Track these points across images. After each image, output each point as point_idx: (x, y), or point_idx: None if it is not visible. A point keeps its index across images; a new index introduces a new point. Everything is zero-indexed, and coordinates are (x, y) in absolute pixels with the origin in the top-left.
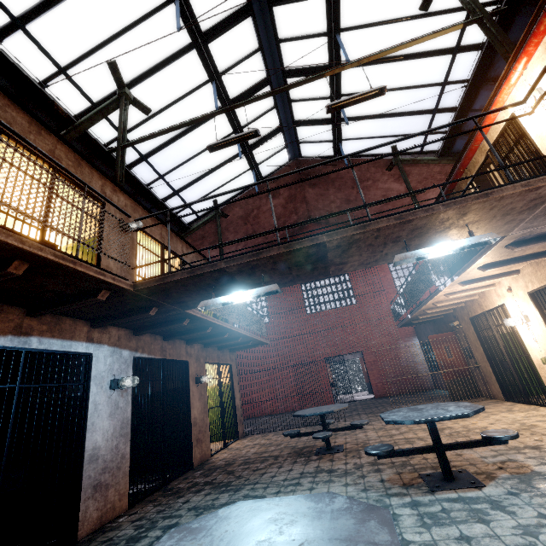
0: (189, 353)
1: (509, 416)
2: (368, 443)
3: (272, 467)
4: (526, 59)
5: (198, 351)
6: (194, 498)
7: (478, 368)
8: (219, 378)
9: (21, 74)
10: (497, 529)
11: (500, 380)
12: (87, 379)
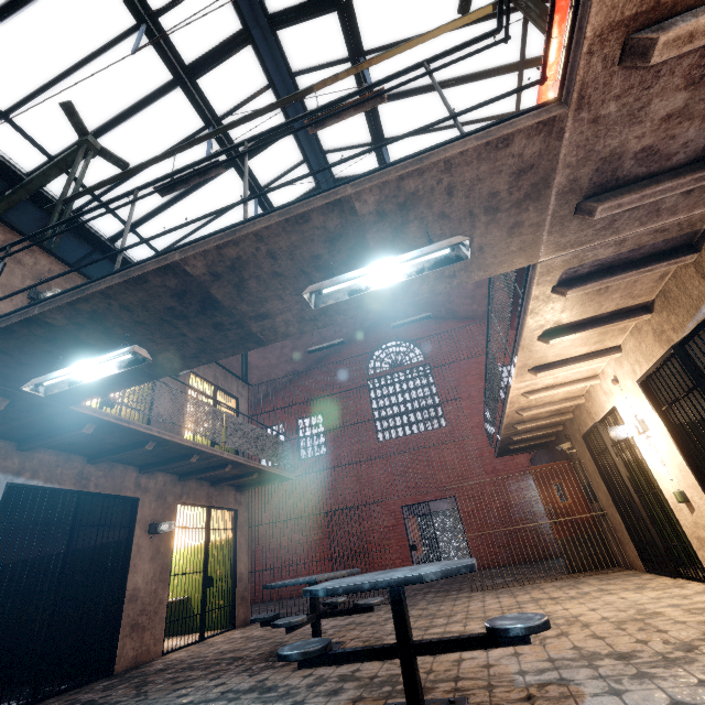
0: (144, 486)
1: (631, 597)
2: (383, 639)
3: (204, 678)
4: (558, 16)
5: (164, 484)
6: None
7: (605, 518)
8: (207, 529)
9: None
10: None
11: (635, 536)
12: None
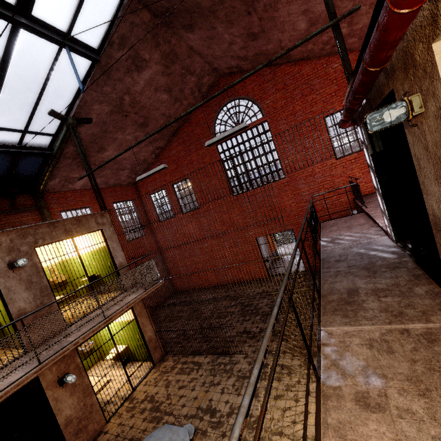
0: None
1: None
2: None
3: None
4: None
5: None
6: None
7: None
8: (112, 337)
9: None
10: None
11: None
12: None
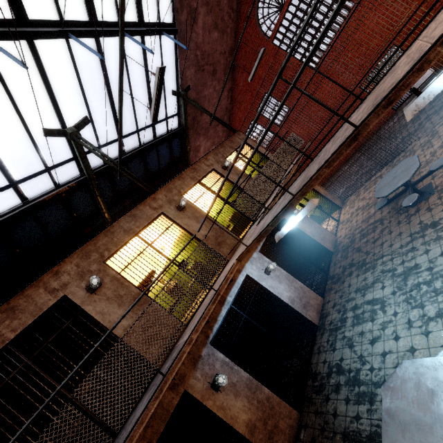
0: None
1: None
2: None
3: (384, 235)
4: None
5: None
6: (351, 282)
7: None
8: None
9: (50, 197)
10: None
11: None
12: (257, 283)
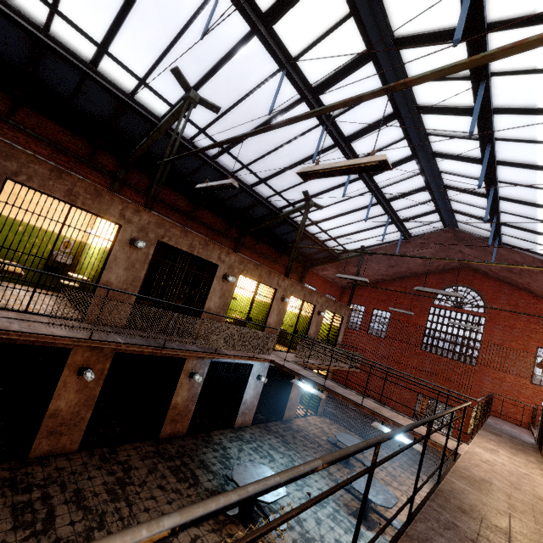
0: None
1: None
2: None
3: (311, 450)
4: None
5: None
6: (273, 439)
7: None
8: None
9: (260, 200)
10: (345, 536)
11: None
12: (249, 373)
